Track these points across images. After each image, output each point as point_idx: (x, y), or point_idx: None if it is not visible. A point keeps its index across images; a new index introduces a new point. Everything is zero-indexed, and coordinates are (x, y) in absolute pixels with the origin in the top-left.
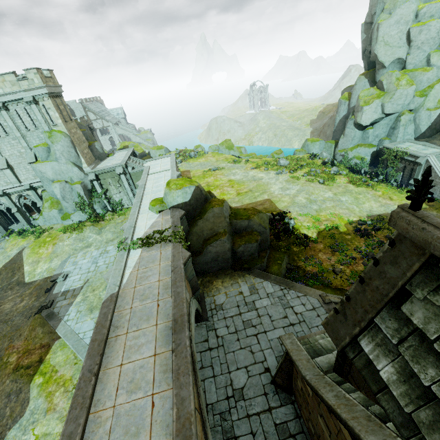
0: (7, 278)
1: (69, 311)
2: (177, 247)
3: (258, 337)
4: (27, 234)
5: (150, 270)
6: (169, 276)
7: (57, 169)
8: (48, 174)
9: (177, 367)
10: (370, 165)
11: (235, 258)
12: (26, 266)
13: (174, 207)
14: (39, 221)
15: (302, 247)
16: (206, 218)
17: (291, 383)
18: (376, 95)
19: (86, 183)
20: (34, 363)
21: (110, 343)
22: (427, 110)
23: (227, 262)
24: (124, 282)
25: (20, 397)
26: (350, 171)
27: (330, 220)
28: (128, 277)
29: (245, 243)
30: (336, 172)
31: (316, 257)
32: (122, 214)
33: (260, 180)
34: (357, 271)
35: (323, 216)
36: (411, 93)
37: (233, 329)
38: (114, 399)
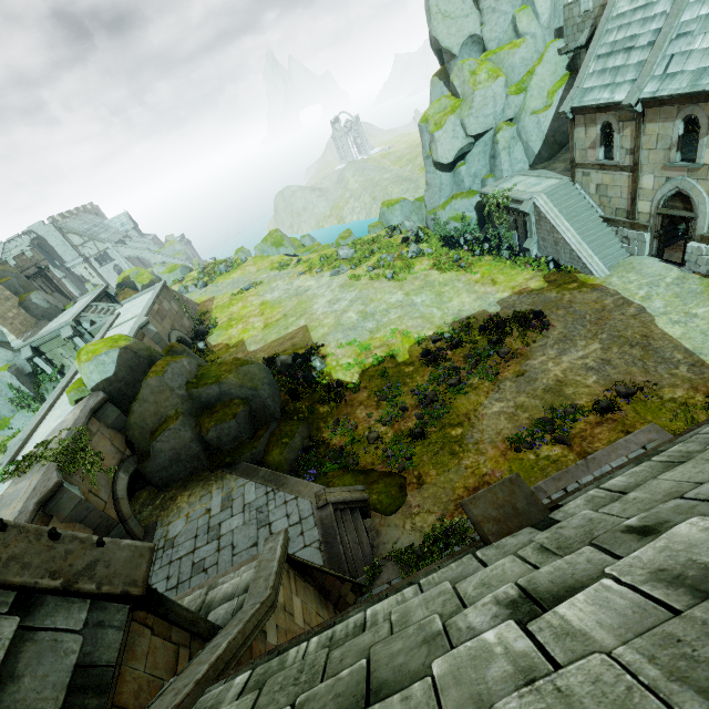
0: None
1: None
2: (49, 471)
3: None
4: None
5: None
6: None
7: None
8: None
9: None
10: (483, 225)
11: (212, 449)
12: None
13: (94, 391)
14: None
15: (332, 403)
16: (142, 397)
17: None
18: (450, 109)
19: (20, 365)
20: None
21: None
22: (532, 114)
23: (200, 459)
24: None
25: None
26: (445, 245)
27: (386, 344)
28: None
29: (215, 424)
30: (416, 253)
31: (352, 417)
32: None
33: (304, 293)
34: (403, 431)
35: (378, 339)
36: (500, 91)
37: (174, 582)
38: None
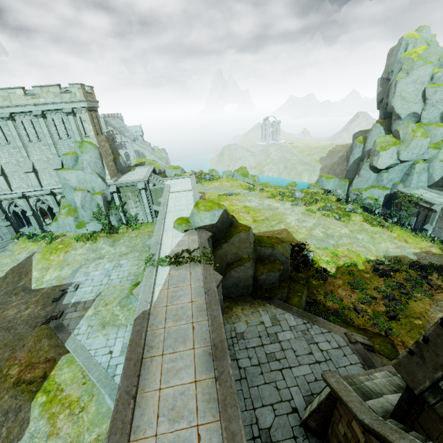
0: (13, 283)
1: (79, 324)
2: (208, 269)
3: (282, 372)
4: (37, 239)
5: (181, 290)
6: (202, 298)
7: (81, 178)
8: (72, 181)
9: (223, 397)
10: (383, 206)
11: (256, 285)
12: (34, 272)
13: (200, 228)
14: (52, 226)
15: (322, 281)
16: (232, 242)
17: (327, 427)
18: (392, 143)
19: (106, 194)
20: (38, 378)
21: (145, 364)
22: (440, 161)
23: (248, 289)
24: (154, 299)
25: (20, 416)
26: (365, 210)
27: (348, 256)
28: (159, 295)
29: (268, 271)
30: (351, 209)
31: (336, 293)
32: (136, 229)
33: (275, 209)
34: (378, 311)
35: (341, 251)
36: (426, 144)
37: (256, 361)
38: (155, 427)
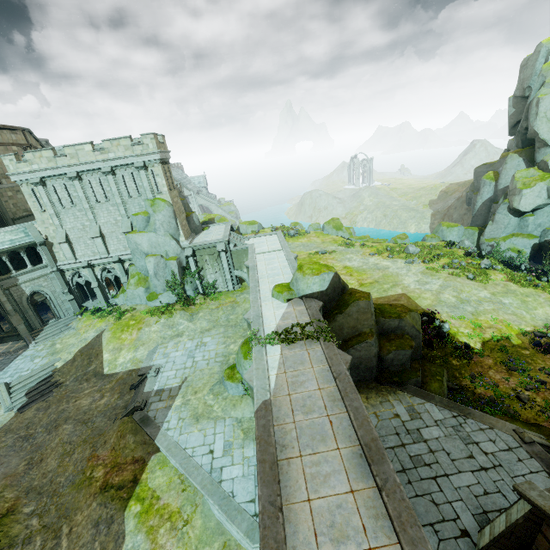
0: (83, 367)
1: (168, 416)
2: (331, 348)
3: (437, 481)
4: (104, 314)
5: (302, 374)
6: (331, 384)
7: (154, 241)
8: (143, 246)
9: (396, 513)
10: (530, 260)
11: (380, 367)
12: (106, 353)
13: (307, 297)
14: (118, 299)
15: (465, 360)
16: (348, 312)
17: None
18: (539, 177)
19: (181, 259)
20: (127, 483)
21: (282, 467)
22: None
23: (371, 371)
24: (271, 386)
25: (113, 528)
26: (506, 266)
27: (495, 327)
28: (276, 380)
29: (397, 349)
30: (488, 266)
31: (486, 376)
32: (215, 299)
33: (386, 269)
34: None
35: (483, 321)
36: None
37: (398, 466)
38: (316, 549)
